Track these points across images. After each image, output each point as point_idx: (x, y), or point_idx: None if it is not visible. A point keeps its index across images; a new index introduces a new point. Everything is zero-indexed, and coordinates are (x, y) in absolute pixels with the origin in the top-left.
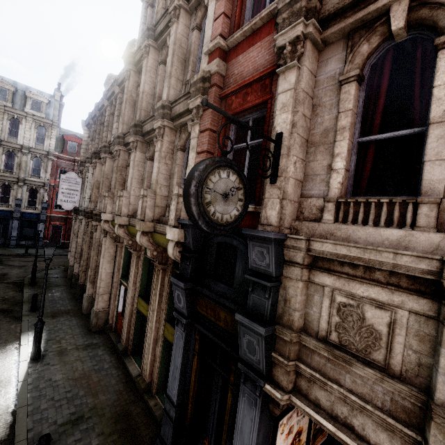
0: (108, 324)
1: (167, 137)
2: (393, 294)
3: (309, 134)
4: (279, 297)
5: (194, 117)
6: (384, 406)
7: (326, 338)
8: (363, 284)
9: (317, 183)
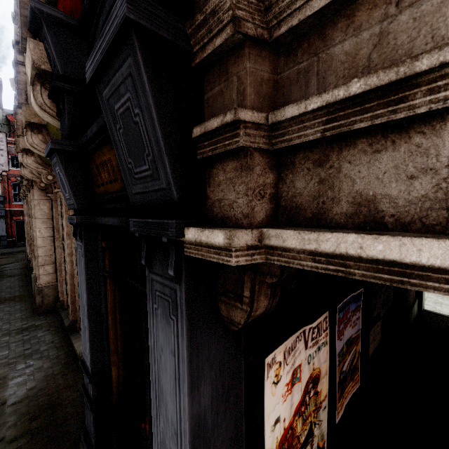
0: (59, 301)
1: None
2: None
3: None
4: None
5: None
6: None
7: None
8: None
9: None
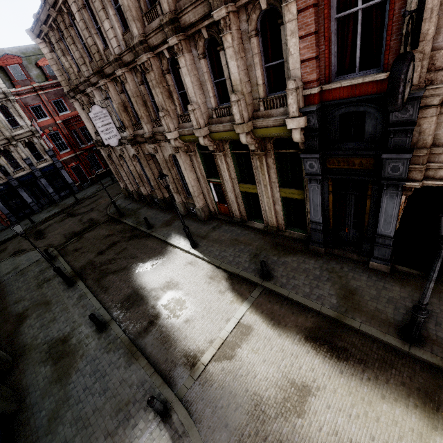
0: (212, 212)
1: (234, 25)
2: None
3: None
4: (413, 133)
5: None
6: None
7: None
8: None
9: None
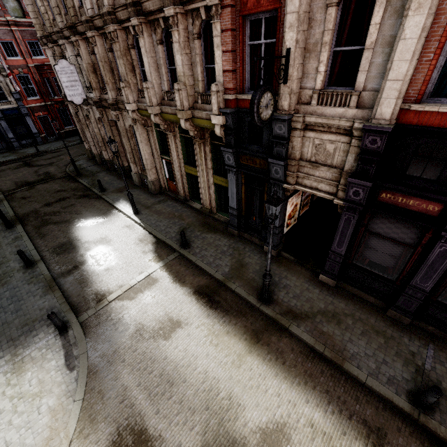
0: (163, 187)
1: (181, 25)
2: (337, 137)
3: (306, 42)
4: (289, 147)
5: (214, 15)
6: (329, 178)
7: (310, 160)
8: (327, 134)
9: (309, 79)
